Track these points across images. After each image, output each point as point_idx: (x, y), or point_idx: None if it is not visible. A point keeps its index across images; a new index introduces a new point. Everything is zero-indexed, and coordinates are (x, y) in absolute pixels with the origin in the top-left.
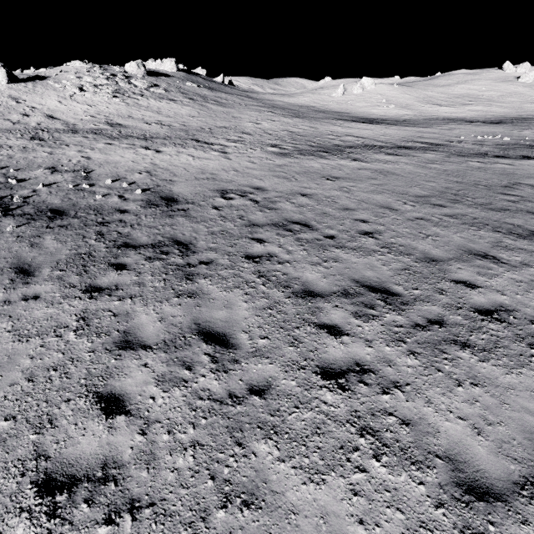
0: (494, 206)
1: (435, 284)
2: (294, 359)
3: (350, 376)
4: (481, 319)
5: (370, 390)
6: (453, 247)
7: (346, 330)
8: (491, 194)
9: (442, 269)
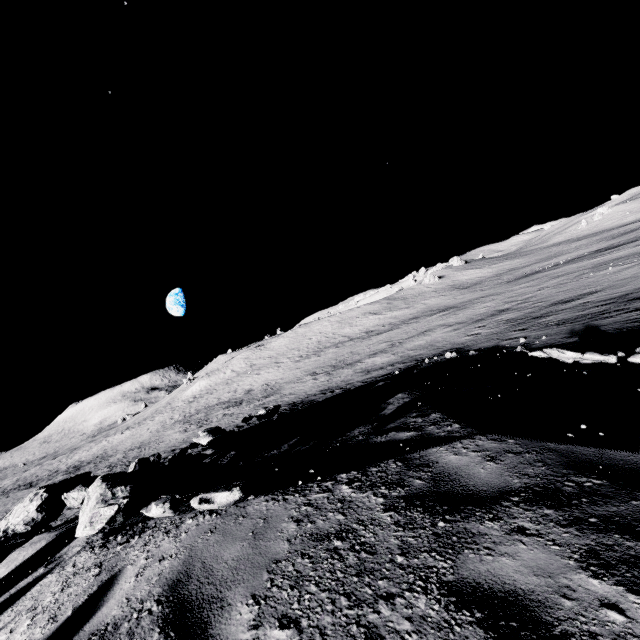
0: None
1: None
2: None
3: None
4: None
5: None
6: None
7: None
8: None
9: None
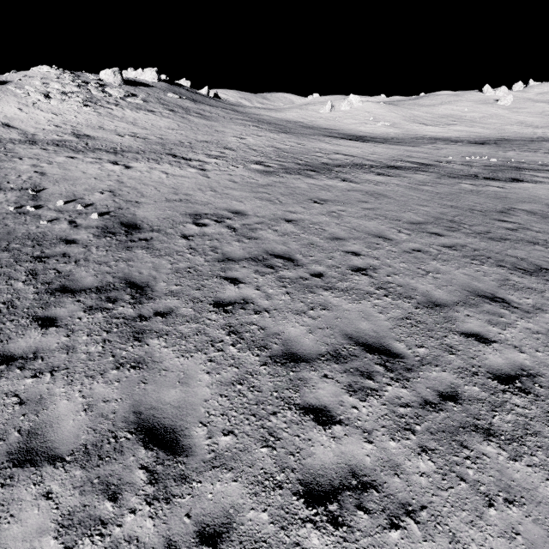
0: (493, 235)
1: (442, 339)
2: (268, 469)
3: (344, 498)
4: (502, 389)
5: (372, 523)
6: (457, 287)
7: (338, 415)
8: (487, 221)
9: (448, 316)
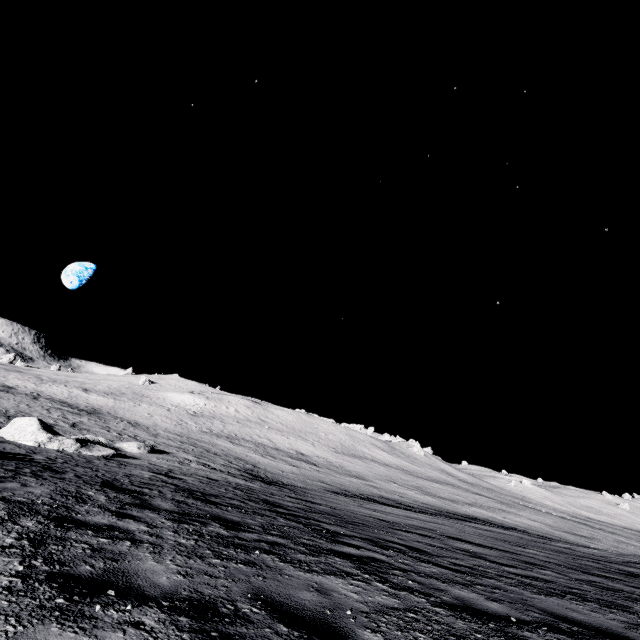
0: None
1: None
2: None
3: None
4: None
5: None
6: None
7: None
8: None
9: None
